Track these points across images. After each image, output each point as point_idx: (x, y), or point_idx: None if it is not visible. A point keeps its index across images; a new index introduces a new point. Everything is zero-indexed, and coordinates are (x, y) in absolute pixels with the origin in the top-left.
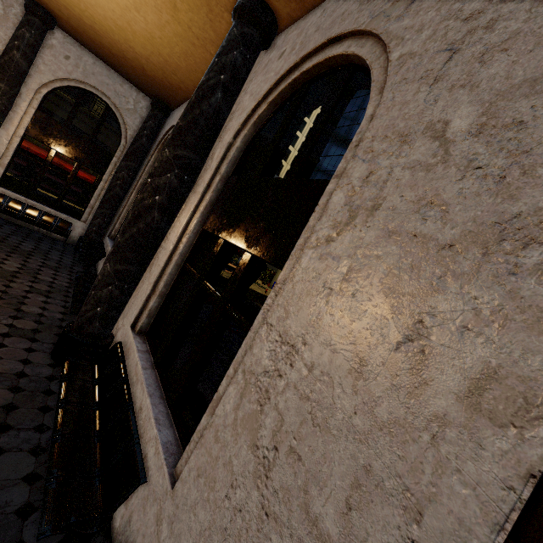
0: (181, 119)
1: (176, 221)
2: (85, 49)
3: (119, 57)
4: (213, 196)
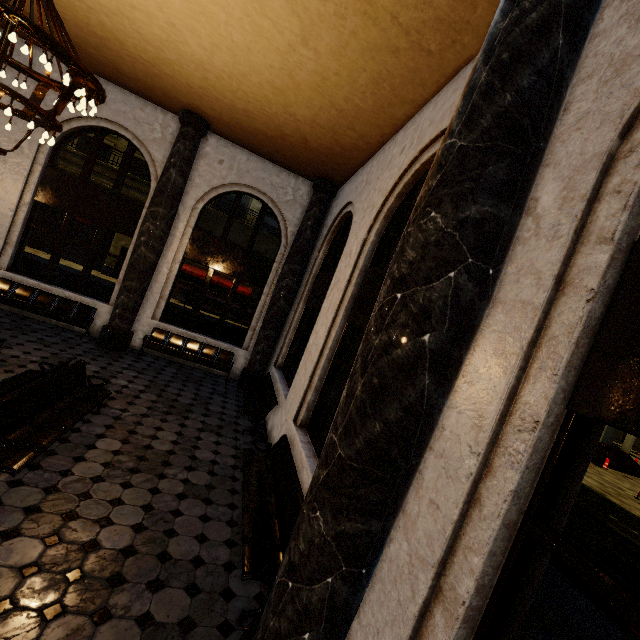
0: (460, 132)
1: None
2: (238, 147)
3: (275, 138)
4: (593, 309)
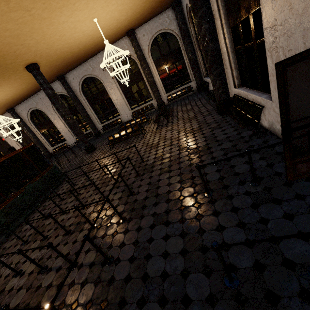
0: (189, 2)
1: (219, 39)
2: (143, 25)
3: (151, 11)
4: (223, 12)
